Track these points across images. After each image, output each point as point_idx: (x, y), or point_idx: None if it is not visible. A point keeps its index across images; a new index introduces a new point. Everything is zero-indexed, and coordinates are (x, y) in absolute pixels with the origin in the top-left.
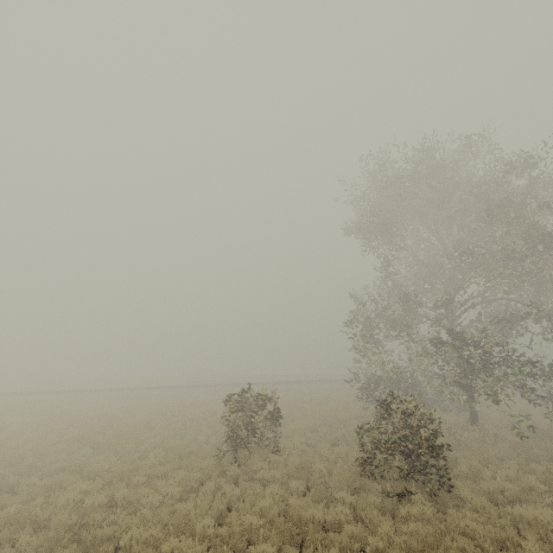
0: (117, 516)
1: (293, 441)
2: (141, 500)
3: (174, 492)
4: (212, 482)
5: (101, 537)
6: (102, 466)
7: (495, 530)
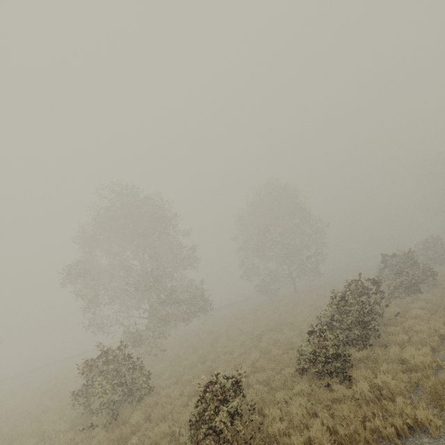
0: None
1: None
2: None
3: None
4: None
5: None
6: None
7: None
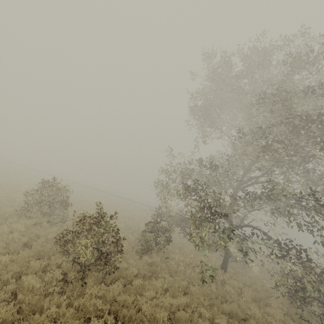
0: None
1: None
2: None
3: None
4: None
5: None
6: None
7: (45, 322)
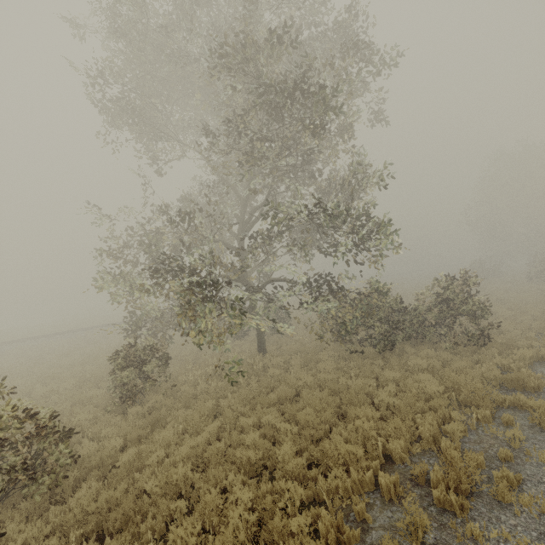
0: None
1: None
2: None
3: None
4: None
5: None
6: None
7: None
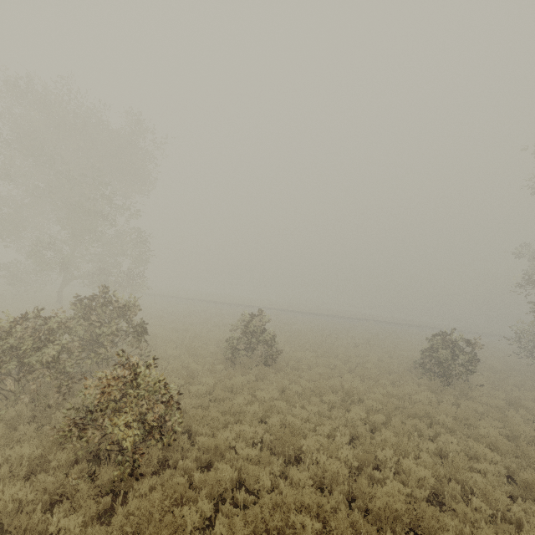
0: (402, 403)
1: (478, 379)
2: (406, 397)
3: (431, 397)
4: (449, 396)
5: (404, 413)
6: (334, 366)
7: None
